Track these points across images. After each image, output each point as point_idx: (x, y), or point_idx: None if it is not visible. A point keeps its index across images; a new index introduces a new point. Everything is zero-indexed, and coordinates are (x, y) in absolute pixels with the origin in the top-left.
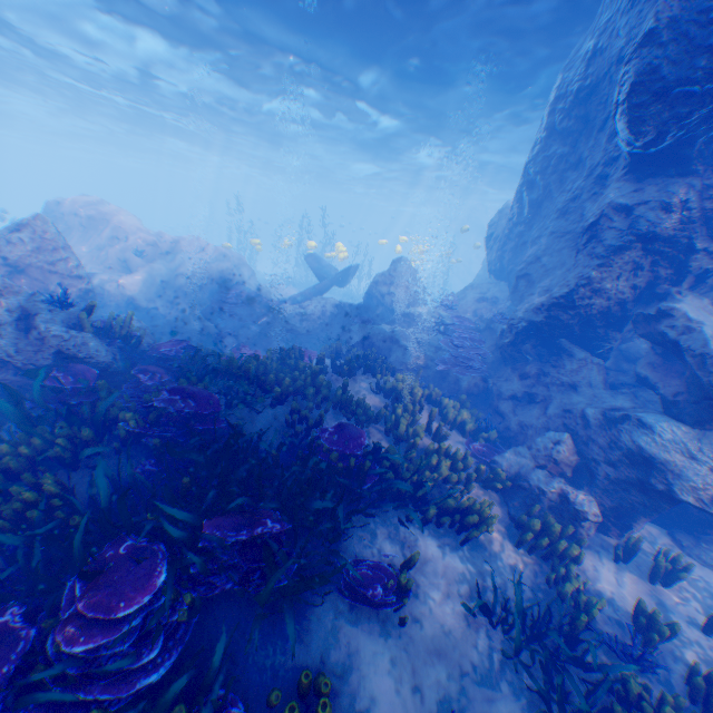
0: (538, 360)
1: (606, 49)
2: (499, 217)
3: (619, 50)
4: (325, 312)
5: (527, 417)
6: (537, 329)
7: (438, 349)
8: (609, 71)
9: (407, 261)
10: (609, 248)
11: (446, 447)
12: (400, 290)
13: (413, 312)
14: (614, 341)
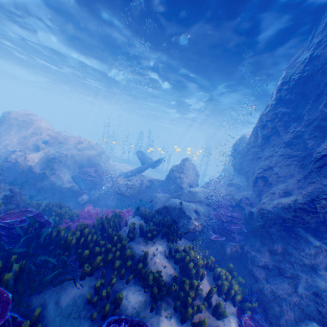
0: (282, 240)
1: (320, 55)
2: (240, 141)
3: None
4: (142, 183)
5: (280, 290)
6: (284, 221)
7: (208, 217)
8: (323, 67)
9: (190, 159)
10: None
11: None
12: (185, 175)
13: (193, 190)
14: None
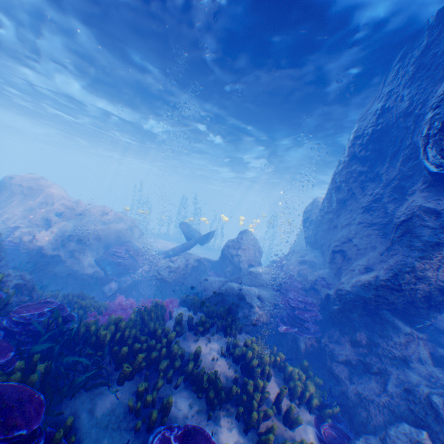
0: (366, 328)
1: (393, 107)
2: (311, 207)
3: (405, 107)
4: (189, 265)
5: (367, 390)
6: (365, 302)
7: (276, 305)
8: (397, 120)
9: (249, 231)
10: (427, 243)
11: (300, 441)
12: (244, 252)
13: (255, 271)
14: (433, 318)
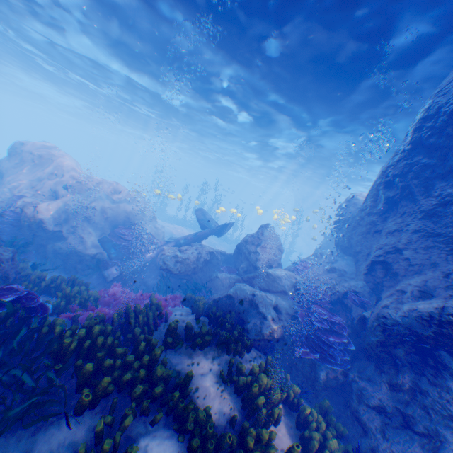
0: (412, 370)
1: None
2: (348, 205)
3: None
4: (199, 257)
5: None
6: (419, 339)
7: (294, 318)
8: None
9: (271, 227)
10: None
11: None
12: (263, 249)
13: (273, 273)
14: None
